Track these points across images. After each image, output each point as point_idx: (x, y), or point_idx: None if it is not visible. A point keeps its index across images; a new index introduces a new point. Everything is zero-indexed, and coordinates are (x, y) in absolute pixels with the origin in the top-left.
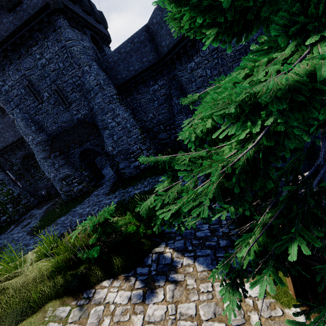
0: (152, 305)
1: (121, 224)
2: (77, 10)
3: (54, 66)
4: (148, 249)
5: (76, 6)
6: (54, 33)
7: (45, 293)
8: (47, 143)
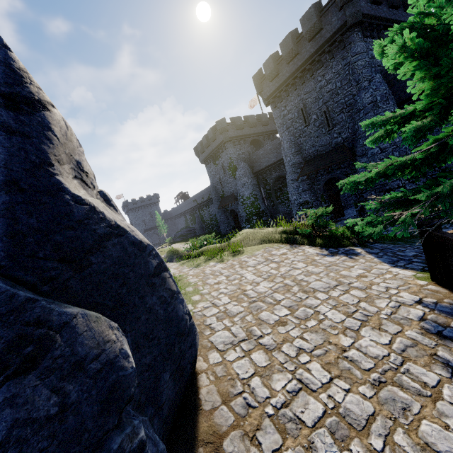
0: (328, 258)
1: (333, 229)
2: (379, 13)
3: (331, 87)
4: (345, 245)
5: (380, 6)
6: (342, 51)
7: (275, 238)
8: (299, 166)
